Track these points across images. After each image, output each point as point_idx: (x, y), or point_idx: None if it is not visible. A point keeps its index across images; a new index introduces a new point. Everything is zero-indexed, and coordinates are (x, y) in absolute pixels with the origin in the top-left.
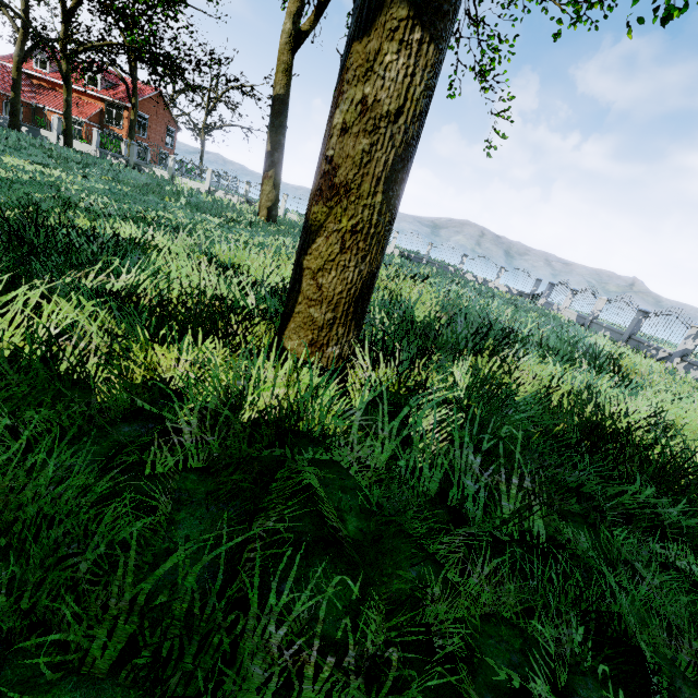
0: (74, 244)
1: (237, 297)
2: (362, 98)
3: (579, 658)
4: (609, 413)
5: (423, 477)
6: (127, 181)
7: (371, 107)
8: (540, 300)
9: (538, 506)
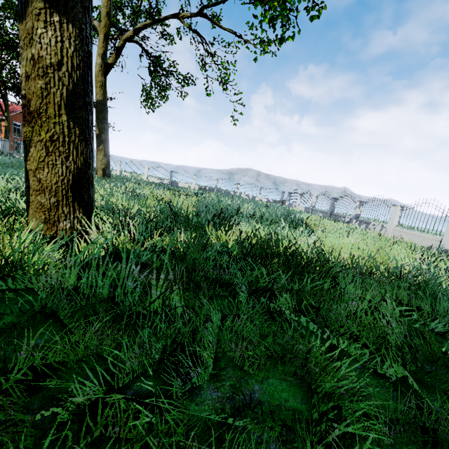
0: None
1: (21, 209)
2: (32, 56)
3: (146, 367)
4: (282, 244)
5: (98, 286)
6: None
7: (38, 61)
8: (285, 203)
9: (177, 289)
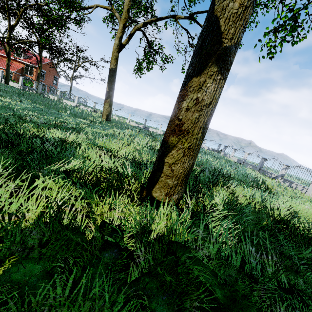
0: (45, 148)
1: (118, 167)
2: (196, 98)
3: None
4: (275, 211)
5: (233, 259)
6: (40, 103)
7: (200, 102)
8: (221, 153)
9: (281, 268)
